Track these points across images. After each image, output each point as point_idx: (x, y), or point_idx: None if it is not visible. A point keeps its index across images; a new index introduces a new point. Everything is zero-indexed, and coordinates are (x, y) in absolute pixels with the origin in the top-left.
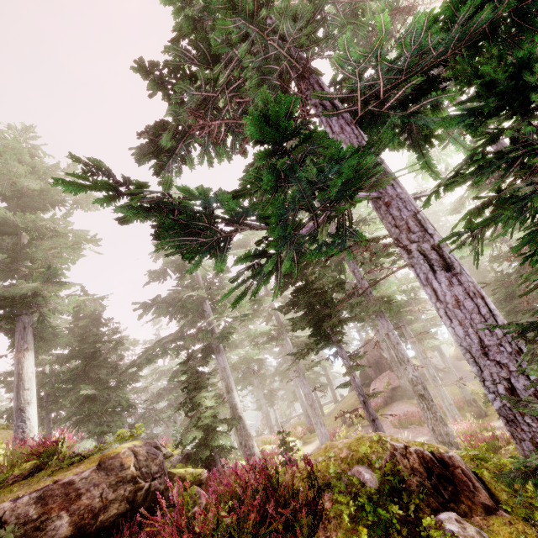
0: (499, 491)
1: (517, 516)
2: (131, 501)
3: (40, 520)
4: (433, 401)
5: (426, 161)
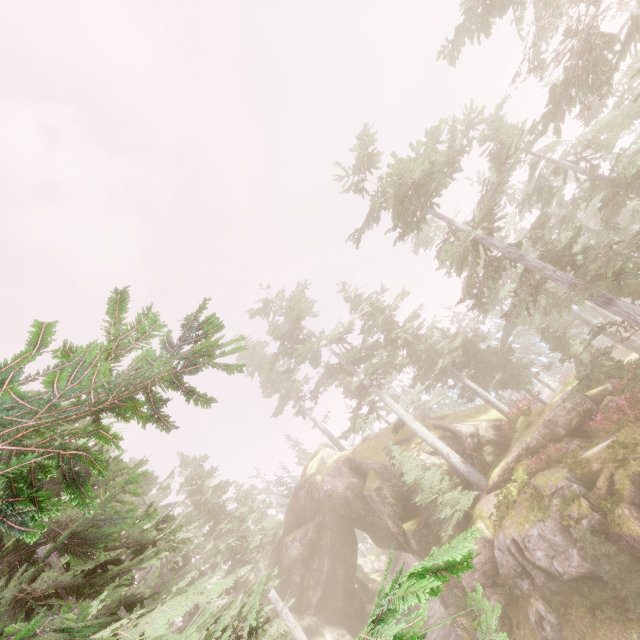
0: None
1: None
2: (579, 416)
3: (551, 432)
4: None
5: None
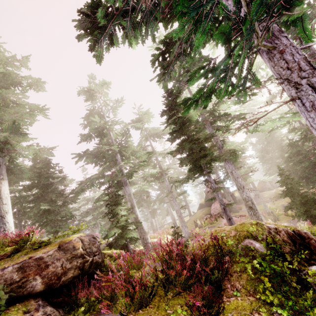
0: None
1: None
2: (81, 269)
3: (22, 282)
4: (257, 210)
5: (303, 27)
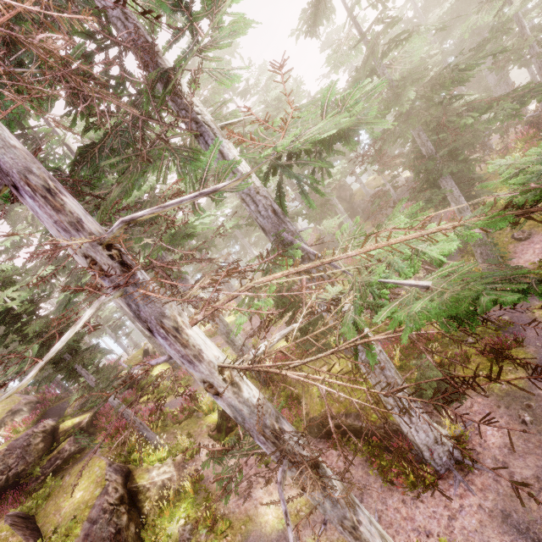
0: None
1: None
2: None
3: None
4: (235, 345)
5: None
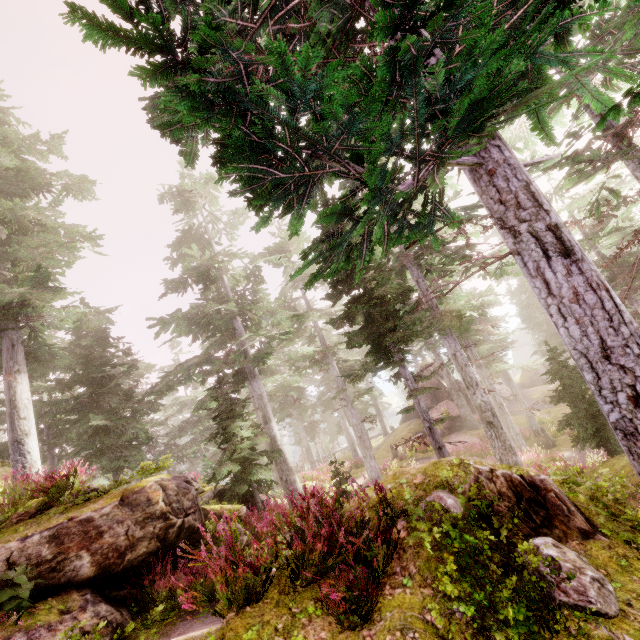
0: (594, 515)
1: (616, 540)
2: (162, 539)
3: (56, 561)
4: (502, 429)
5: (539, 120)
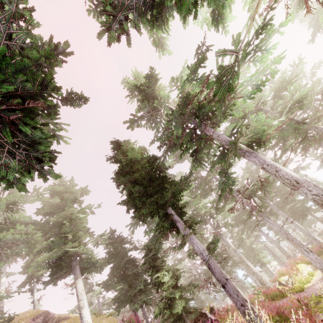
0: None
1: None
2: None
3: None
4: None
5: None
